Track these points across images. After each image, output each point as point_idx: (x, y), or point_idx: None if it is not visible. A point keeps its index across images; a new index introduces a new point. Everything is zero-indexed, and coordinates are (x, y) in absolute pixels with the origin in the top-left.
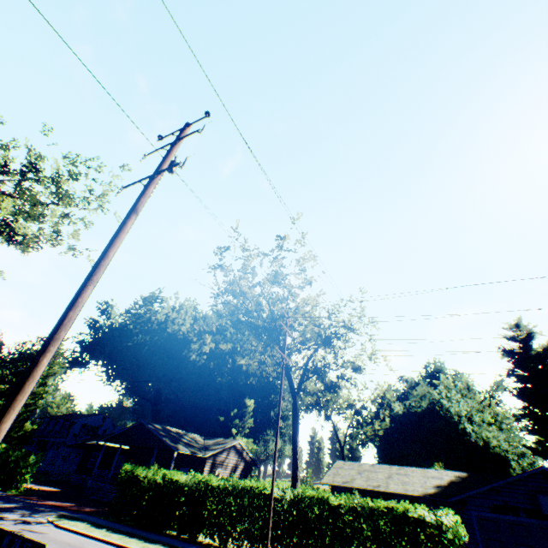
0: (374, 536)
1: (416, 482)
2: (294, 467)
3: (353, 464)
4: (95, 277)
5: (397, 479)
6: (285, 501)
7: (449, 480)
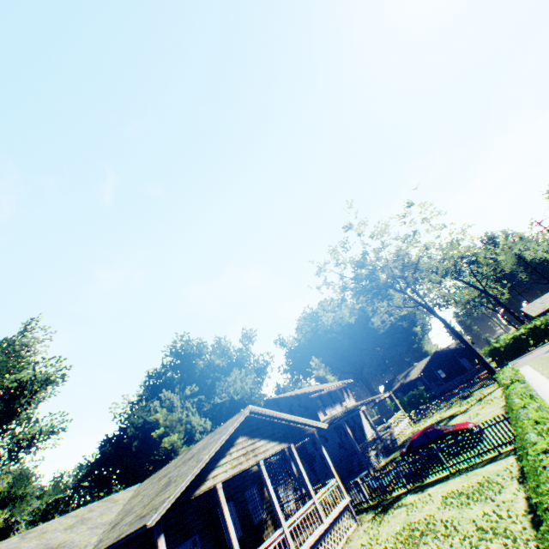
0: None
1: None
2: (518, 318)
3: (530, 304)
4: None
5: None
6: None
7: None
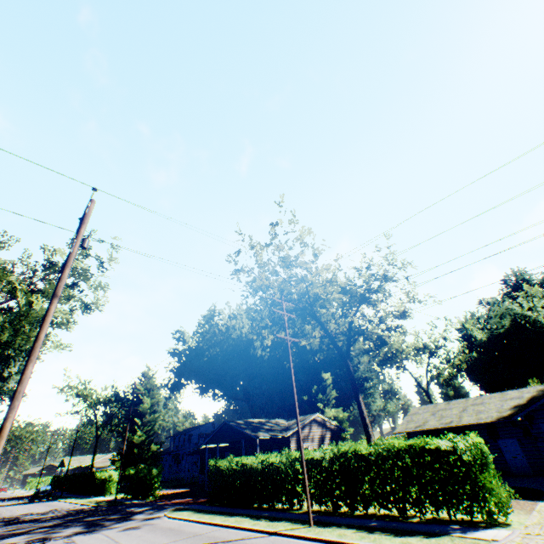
0: (403, 473)
1: (491, 408)
2: (364, 425)
3: (427, 407)
4: (33, 357)
5: (471, 411)
6: (325, 460)
7: (529, 397)
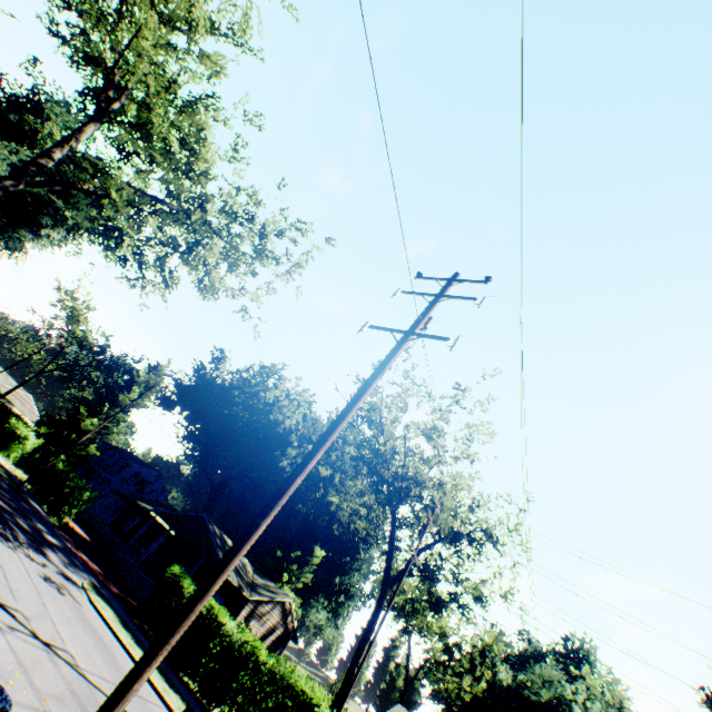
0: None
1: None
2: (347, 681)
3: None
4: (328, 443)
5: None
6: None
7: None
